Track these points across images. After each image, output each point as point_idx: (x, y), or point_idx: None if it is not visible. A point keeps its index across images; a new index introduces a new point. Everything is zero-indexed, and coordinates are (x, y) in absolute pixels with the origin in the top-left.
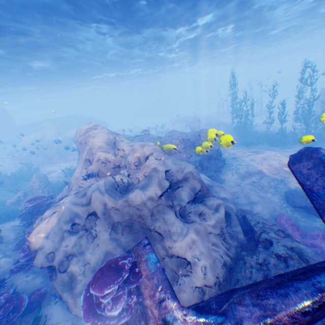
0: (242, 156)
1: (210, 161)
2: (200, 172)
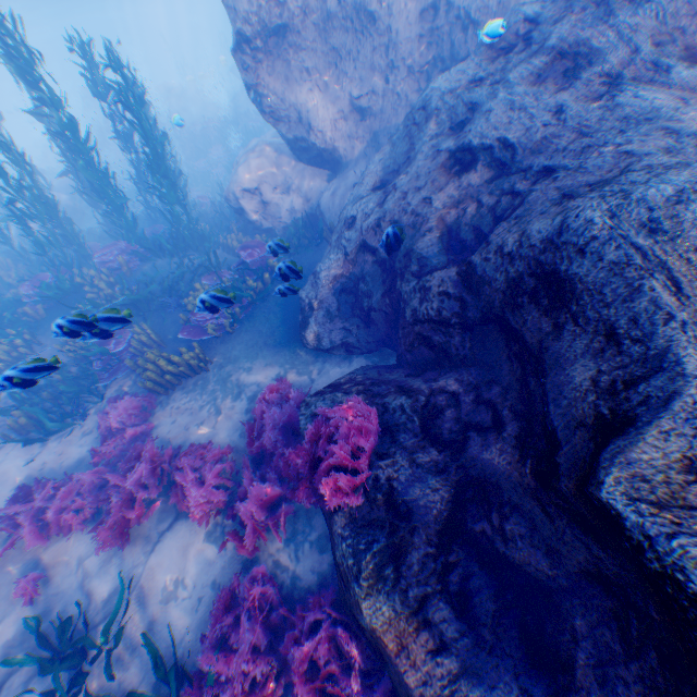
0: None
1: None
2: None
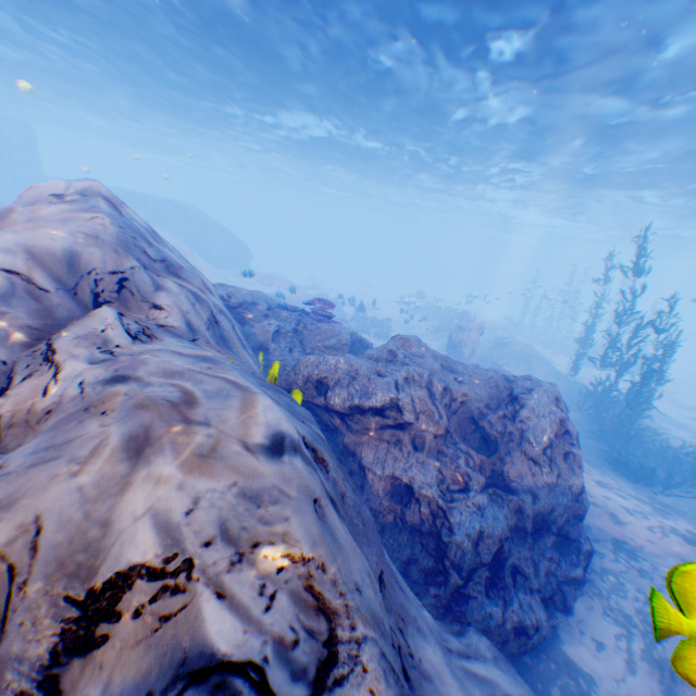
0: (659, 549)
1: (537, 541)
2: (488, 602)
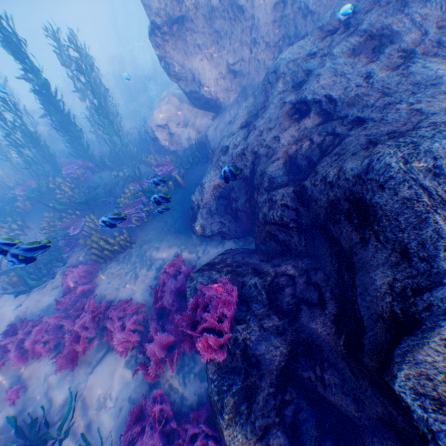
0: None
1: None
2: None
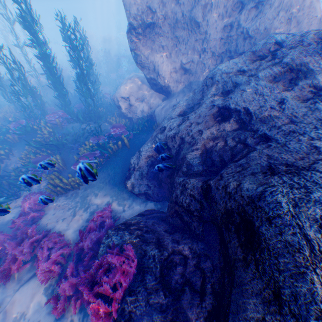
0: None
1: None
2: None
